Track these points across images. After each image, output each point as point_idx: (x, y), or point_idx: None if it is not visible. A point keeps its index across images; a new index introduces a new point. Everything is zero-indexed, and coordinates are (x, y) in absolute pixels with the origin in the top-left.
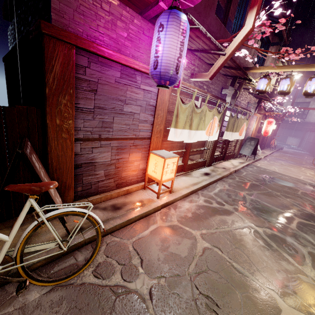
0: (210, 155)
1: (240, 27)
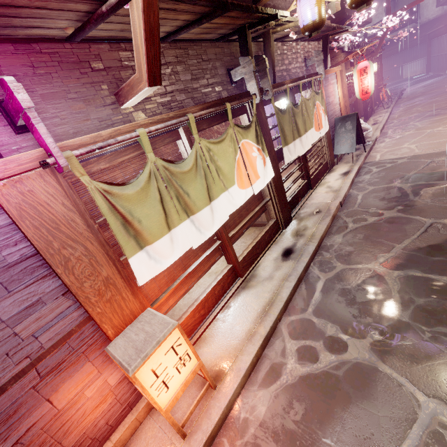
0: (279, 206)
1: None
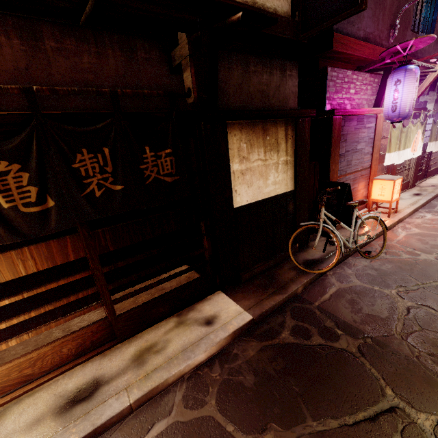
0: (414, 174)
1: (433, 23)
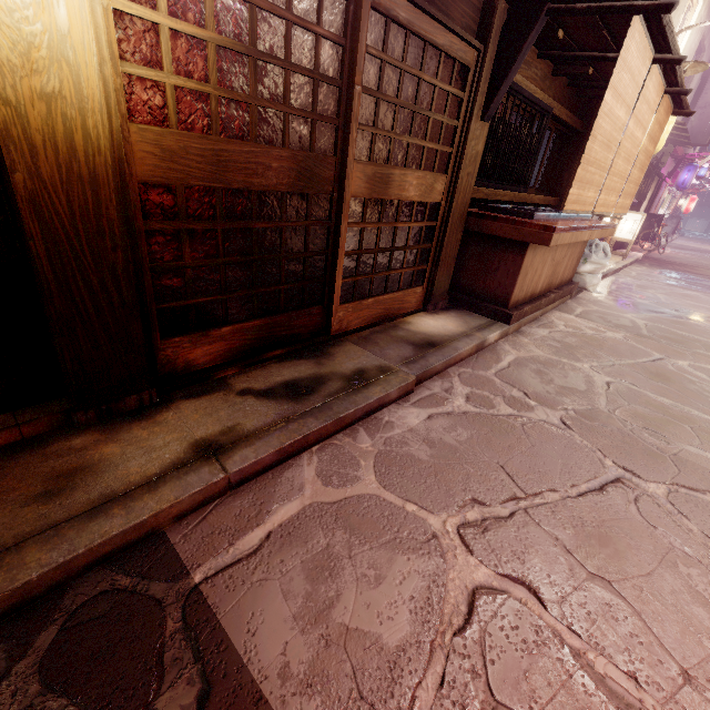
0: None
1: None
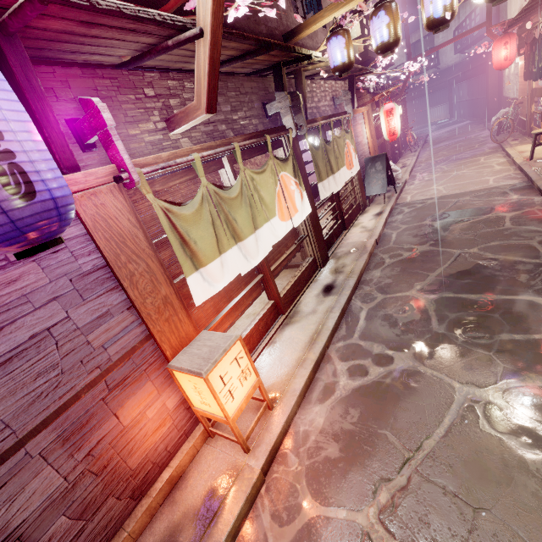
0: (317, 244)
1: None
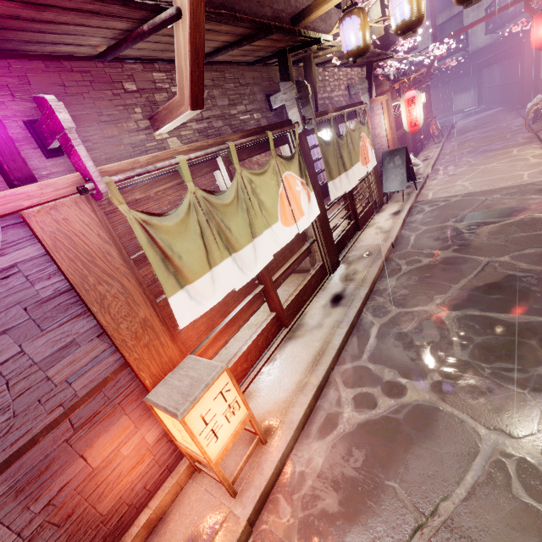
0: (326, 248)
1: None
